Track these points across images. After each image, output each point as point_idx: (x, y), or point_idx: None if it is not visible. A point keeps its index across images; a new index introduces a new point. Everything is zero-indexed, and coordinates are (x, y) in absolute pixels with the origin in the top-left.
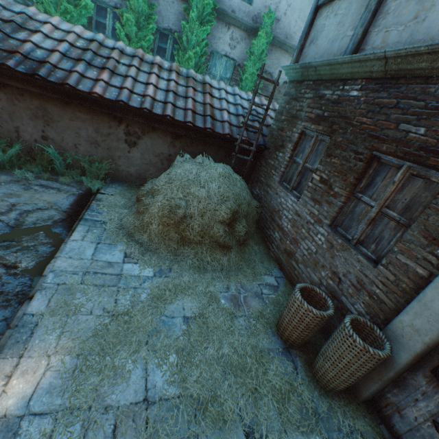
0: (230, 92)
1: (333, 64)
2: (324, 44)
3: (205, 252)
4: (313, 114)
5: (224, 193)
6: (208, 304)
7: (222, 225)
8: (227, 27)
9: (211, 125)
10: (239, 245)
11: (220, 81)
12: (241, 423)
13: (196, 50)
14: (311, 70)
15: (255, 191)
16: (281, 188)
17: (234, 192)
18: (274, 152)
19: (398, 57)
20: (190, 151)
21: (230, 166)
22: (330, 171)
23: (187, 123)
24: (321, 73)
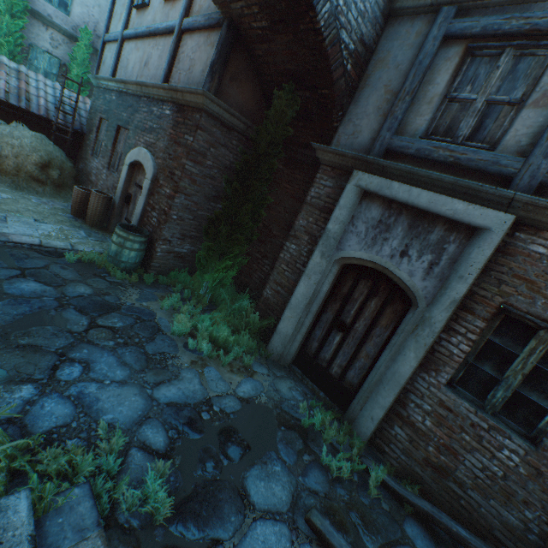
0: (51, 85)
1: (105, 80)
2: (107, 67)
3: (22, 182)
4: (103, 109)
5: (36, 147)
6: (22, 199)
7: (36, 167)
8: (46, 27)
9: (27, 105)
10: (55, 186)
11: (39, 74)
12: (34, 218)
13: (9, 39)
14: (100, 81)
15: (80, 166)
16: (92, 158)
17: (46, 150)
18: (89, 135)
19: (118, 82)
20: (8, 124)
21: (51, 141)
22: (108, 140)
23: (0, 97)
24: (104, 84)
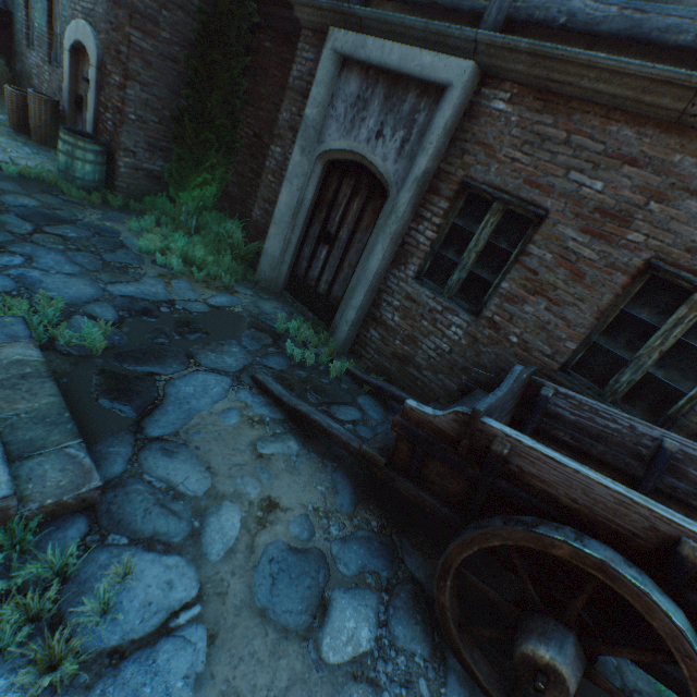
0: None
1: None
2: None
3: None
4: None
5: None
6: None
7: None
8: None
9: None
10: None
11: None
12: None
13: None
14: None
15: (18, 68)
16: (29, 51)
17: None
18: (18, 15)
19: None
20: None
21: None
22: (41, 17)
23: None
24: None
